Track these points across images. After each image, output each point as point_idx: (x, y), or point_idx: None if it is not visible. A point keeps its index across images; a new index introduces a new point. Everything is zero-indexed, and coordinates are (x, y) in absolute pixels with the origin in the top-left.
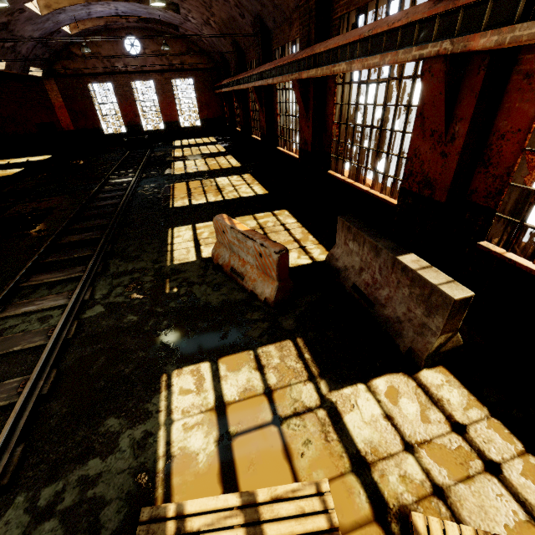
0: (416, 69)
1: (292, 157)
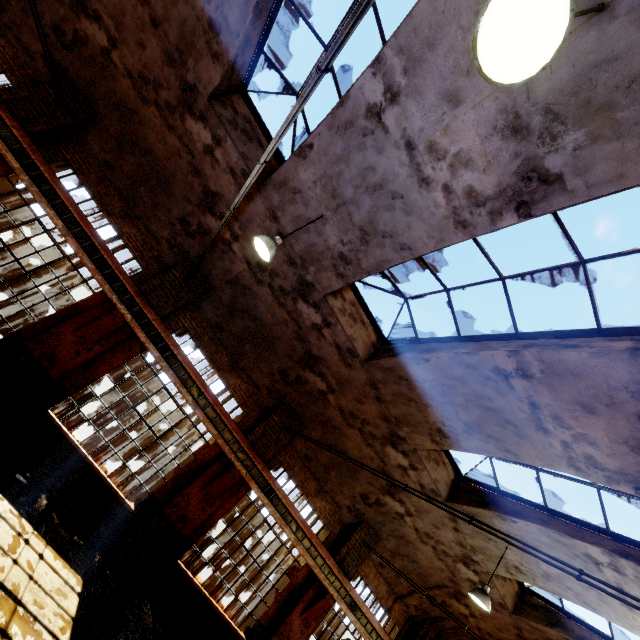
0: (299, 556)
1: (93, 471)
